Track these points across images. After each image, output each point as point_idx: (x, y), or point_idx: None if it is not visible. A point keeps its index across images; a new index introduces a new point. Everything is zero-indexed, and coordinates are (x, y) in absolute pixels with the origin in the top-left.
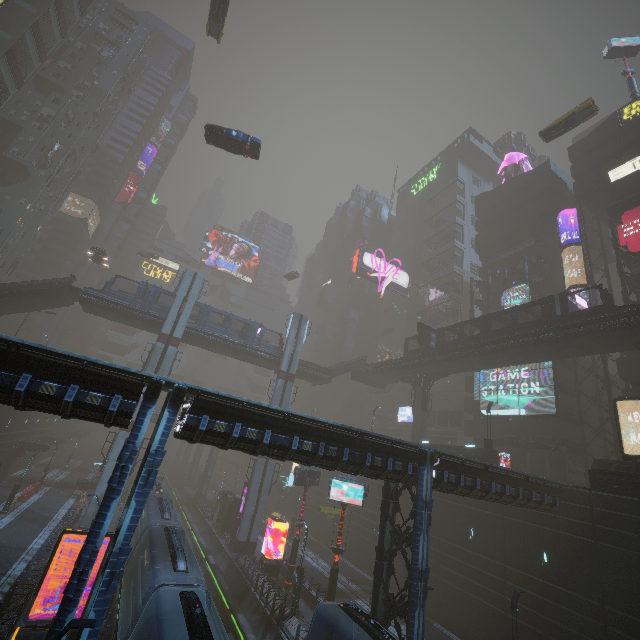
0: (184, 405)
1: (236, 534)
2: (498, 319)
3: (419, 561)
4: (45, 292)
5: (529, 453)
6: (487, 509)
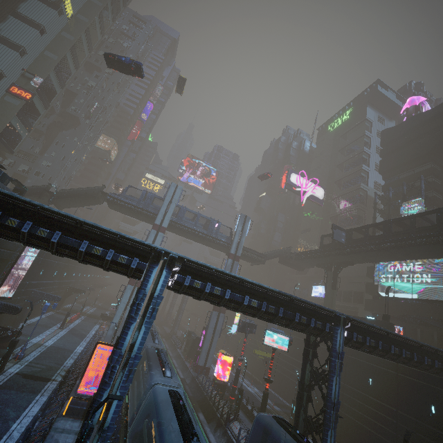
0: (173, 269)
1: (197, 360)
2: (397, 224)
3: (332, 395)
4: (88, 195)
5: (419, 328)
6: (384, 366)
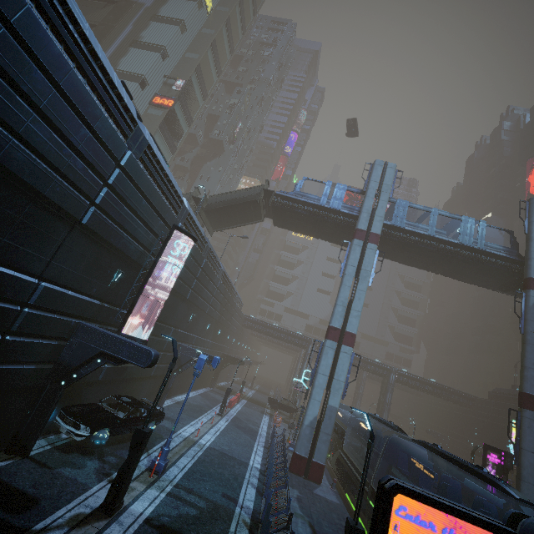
0: None
1: None
2: None
3: None
4: (246, 199)
5: None
6: None
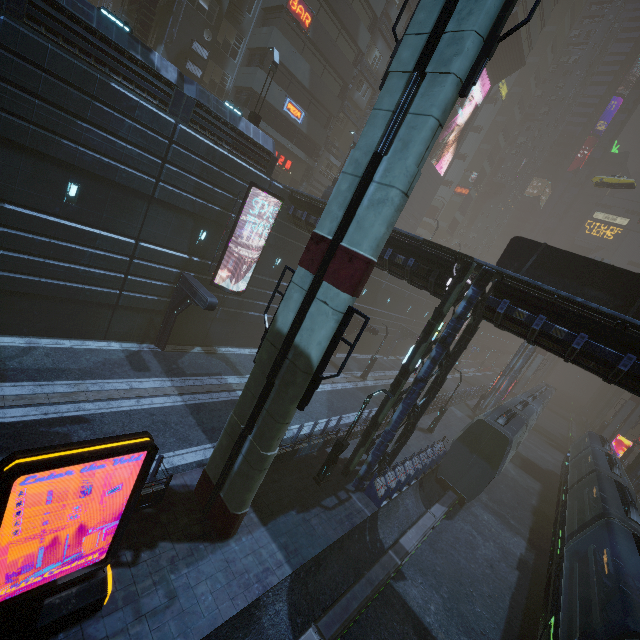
0: None
1: None
2: None
3: None
4: None
5: None
6: None
